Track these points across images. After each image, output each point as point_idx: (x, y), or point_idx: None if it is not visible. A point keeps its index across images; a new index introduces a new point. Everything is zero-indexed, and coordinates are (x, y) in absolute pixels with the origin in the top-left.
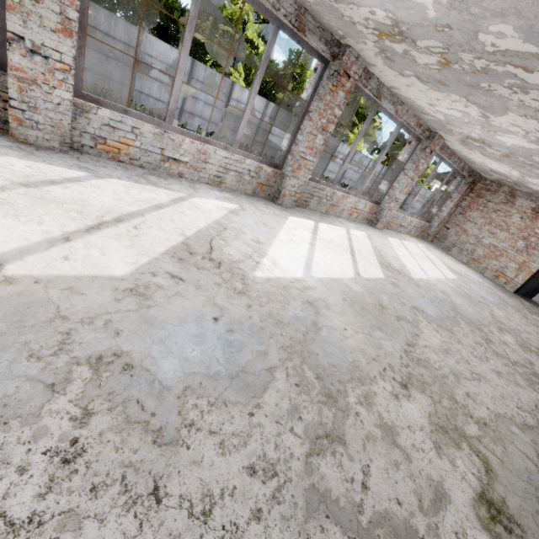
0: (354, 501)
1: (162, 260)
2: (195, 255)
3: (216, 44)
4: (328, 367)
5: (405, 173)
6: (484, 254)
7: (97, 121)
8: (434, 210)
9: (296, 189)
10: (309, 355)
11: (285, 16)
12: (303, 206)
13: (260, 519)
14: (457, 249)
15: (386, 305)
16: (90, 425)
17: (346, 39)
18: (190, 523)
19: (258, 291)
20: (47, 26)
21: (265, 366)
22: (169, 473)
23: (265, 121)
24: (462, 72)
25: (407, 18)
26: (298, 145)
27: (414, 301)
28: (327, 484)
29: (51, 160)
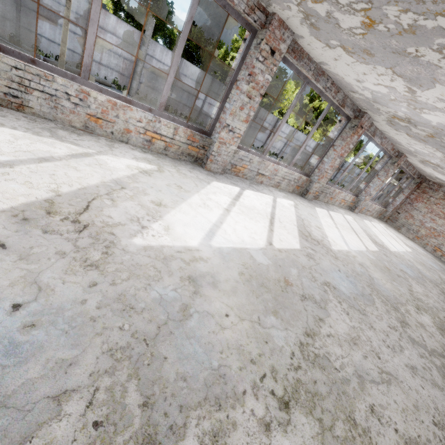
0: (423, 343)
1: (302, 240)
2: (308, 237)
3: (226, 64)
4: (387, 296)
5: (378, 178)
6: (426, 234)
7: (236, 157)
8: (389, 199)
9: (317, 189)
10: (377, 290)
11: (337, 101)
12: (315, 198)
13: (401, 340)
14: (405, 229)
15: (389, 268)
16: (343, 305)
17: (366, 110)
18: (386, 337)
19: (340, 258)
20: (240, 119)
21: (368, 293)
22: (371, 323)
23: (256, 121)
24: (440, 142)
25: (417, 120)
26: (324, 164)
27: (399, 266)
28: (412, 336)
29: (224, 181)
